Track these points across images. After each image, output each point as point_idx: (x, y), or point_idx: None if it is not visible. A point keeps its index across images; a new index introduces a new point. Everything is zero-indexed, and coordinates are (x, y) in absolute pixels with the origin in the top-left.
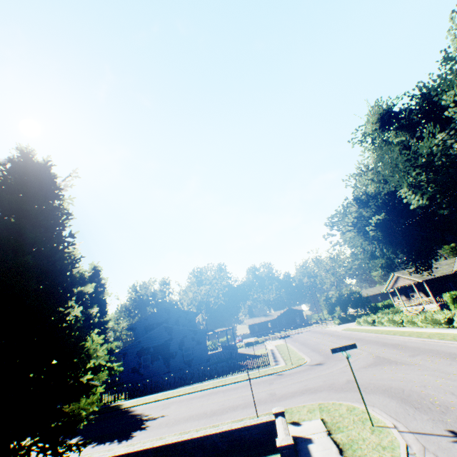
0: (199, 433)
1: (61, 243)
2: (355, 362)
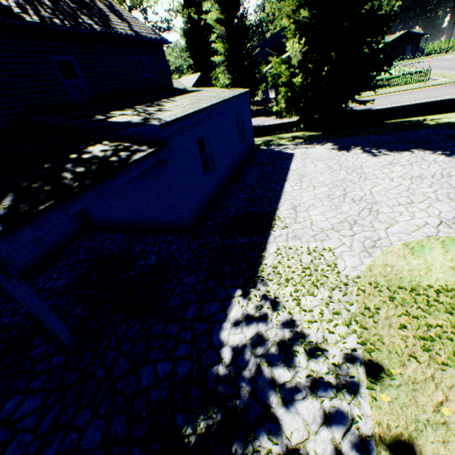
0: None
1: None
2: None
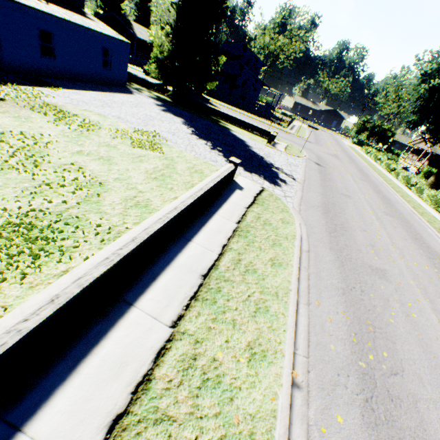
0: (247, 121)
1: None
2: (324, 150)
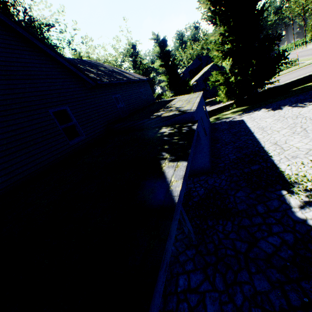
0: None
1: None
2: None
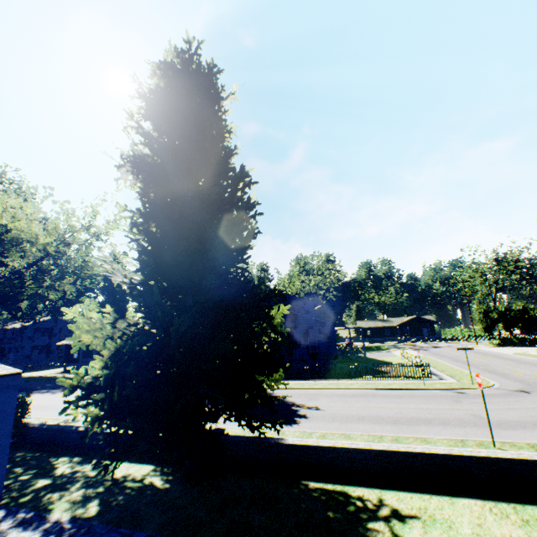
0: (440, 450)
1: (243, 178)
2: None
